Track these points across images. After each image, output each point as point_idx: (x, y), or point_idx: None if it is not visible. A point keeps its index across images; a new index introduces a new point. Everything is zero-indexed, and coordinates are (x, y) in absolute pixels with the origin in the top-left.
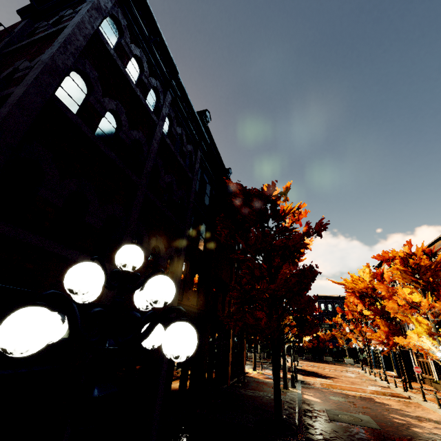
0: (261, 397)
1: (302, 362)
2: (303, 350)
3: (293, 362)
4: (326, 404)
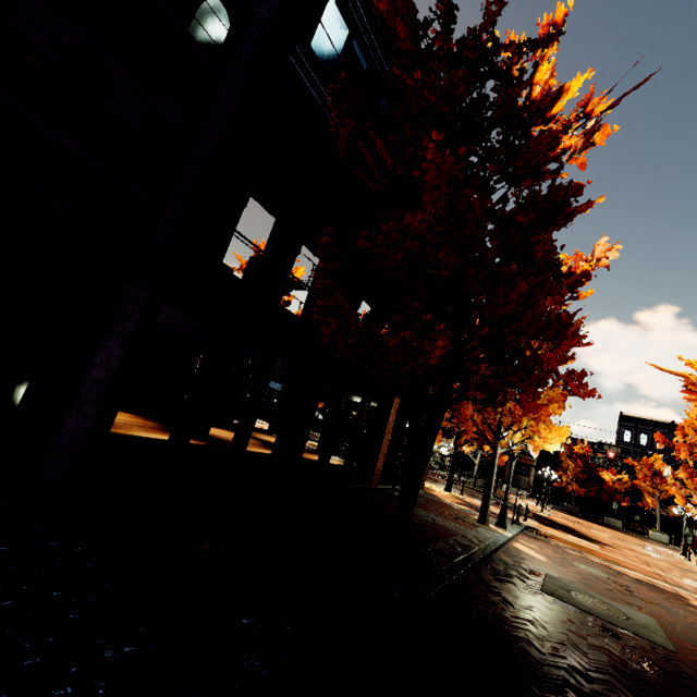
0: (416, 516)
1: (555, 511)
2: (567, 498)
3: (536, 507)
4: (554, 568)
